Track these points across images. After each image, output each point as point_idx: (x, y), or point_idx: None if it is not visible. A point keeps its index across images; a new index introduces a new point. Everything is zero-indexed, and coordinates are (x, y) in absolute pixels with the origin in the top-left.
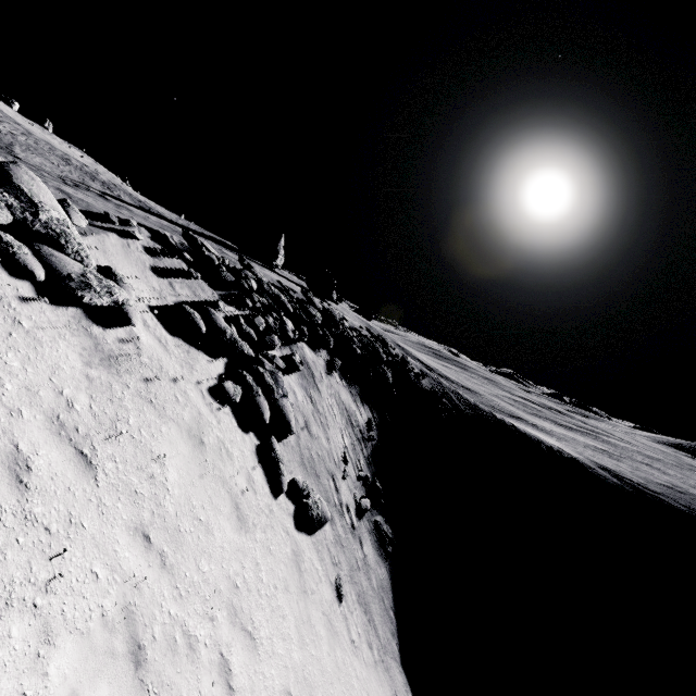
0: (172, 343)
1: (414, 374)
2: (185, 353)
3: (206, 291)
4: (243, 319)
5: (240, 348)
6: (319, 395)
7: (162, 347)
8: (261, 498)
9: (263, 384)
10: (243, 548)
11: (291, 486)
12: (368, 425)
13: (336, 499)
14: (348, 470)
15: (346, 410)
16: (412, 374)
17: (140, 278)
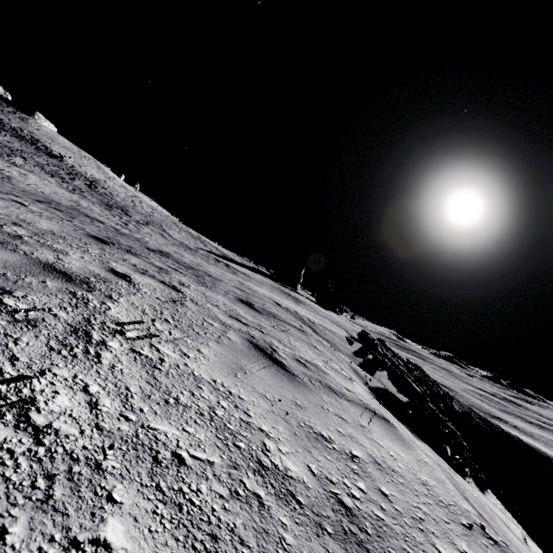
0: None
1: (445, 397)
2: None
3: None
4: None
5: None
6: None
7: None
8: None
9: None
10: None
11: None
12: None
13: None
14: None
15: None
16: (445, 398)
17: None
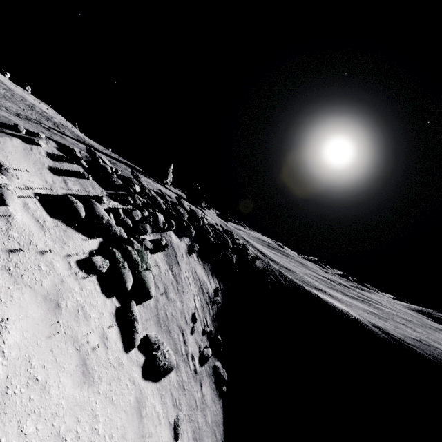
0: (50, 223)
1: (251, 257)
2: (61, 232)
3: (96, 189)
4: (124, 211)
5: (114, 231)
6: (179, 269)
7: (38, 225)
8: (112, 353)
9: (130, 259)
10: (82, 402)
11: (145, 341)
12: (215, 292)
13: (183, 350)
14: (196, 326)
15: (199, 281)
16: (250, 257)
17: (34, 173)
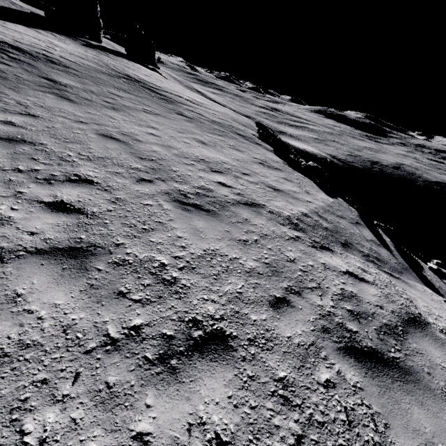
0: None
1: None
2: None
3: None
4: None
5: None
6: None
7: None
8: None
9: None
10: None
11: None
12: None
13: None
14: None
15: None
16: None
17: None
